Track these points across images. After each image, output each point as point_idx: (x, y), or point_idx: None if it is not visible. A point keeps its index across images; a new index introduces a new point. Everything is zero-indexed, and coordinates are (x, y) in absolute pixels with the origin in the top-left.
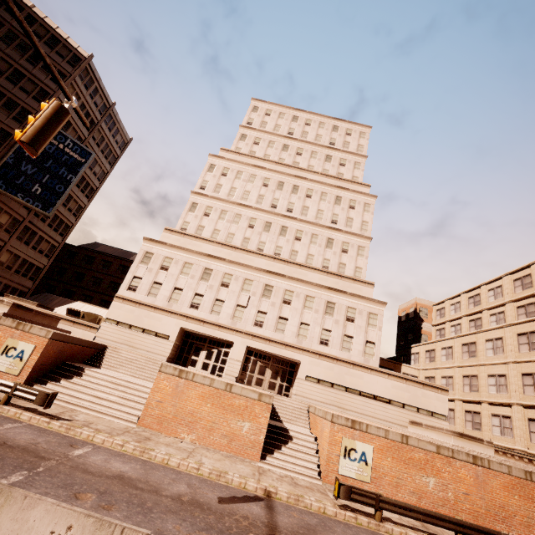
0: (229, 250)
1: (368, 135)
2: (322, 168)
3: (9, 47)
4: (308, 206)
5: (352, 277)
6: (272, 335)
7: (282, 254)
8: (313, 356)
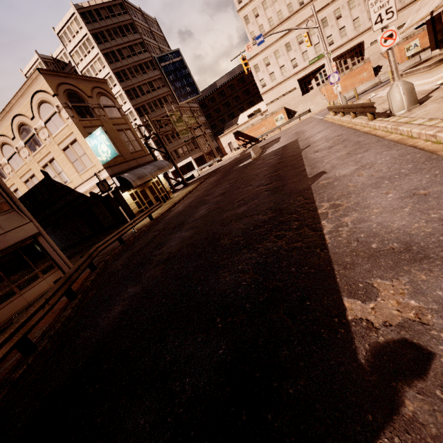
0: (286, 23)
1: None
2: None
3: (115, 40)
4: None
5: None
6: (341, 42)
7: None
8: (369, 31)
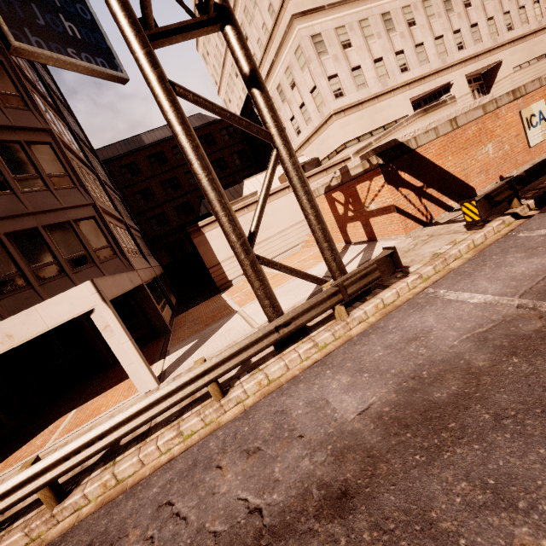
0: None
1: None
2: None
3: None
4: None
5: None
6: (476, 50)
7: None
8: (510, 47)
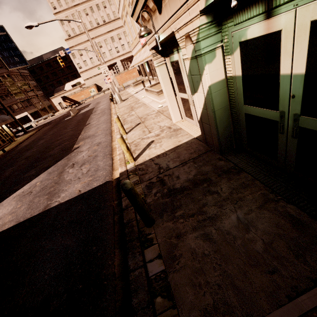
0: (90, 32)
1: None
2: None
3: None
4: None
5: None
6: (123, 52)
7: (105, 19)
8: None
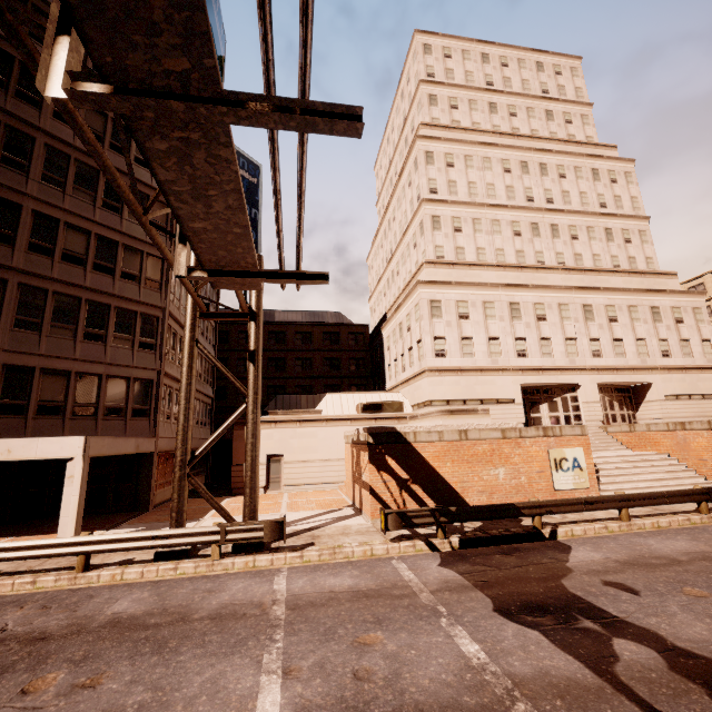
0: (514, 272)
1: (581, 72)
2: (548, 131)
3: None
4: (567, 189)
5: (654, 272)
6: (616, 363)
7: (566, 262)
8: (663, 372)
